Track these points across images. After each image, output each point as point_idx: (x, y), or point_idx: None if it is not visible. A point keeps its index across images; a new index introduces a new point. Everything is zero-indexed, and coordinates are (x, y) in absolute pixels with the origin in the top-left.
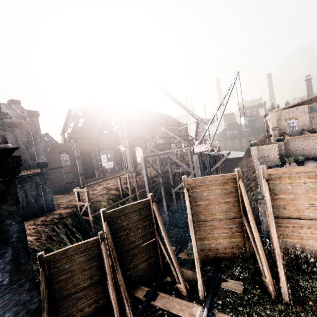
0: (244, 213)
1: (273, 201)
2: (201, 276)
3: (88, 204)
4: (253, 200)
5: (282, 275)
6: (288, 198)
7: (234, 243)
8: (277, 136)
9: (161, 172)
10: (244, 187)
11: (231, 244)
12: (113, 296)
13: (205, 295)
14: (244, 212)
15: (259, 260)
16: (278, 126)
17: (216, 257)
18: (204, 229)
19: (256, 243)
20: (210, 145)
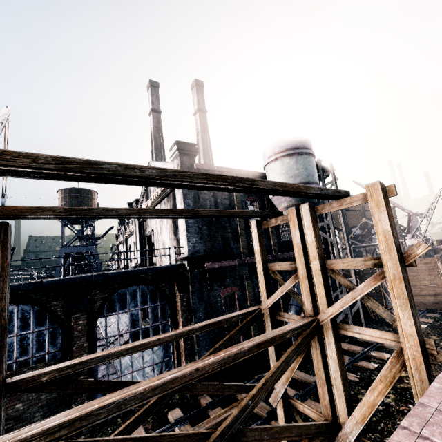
0: None
1: None
2: None
3: None
4: None
5: None
6: None
7: (438, 300)
8: None
9: None
10: (441, 265)
11: (435, 301)
12: None
13: None
14: None
15: None
16: None
17: (424, 308)
18: (414, 290)
19: None
20: (422, 239)
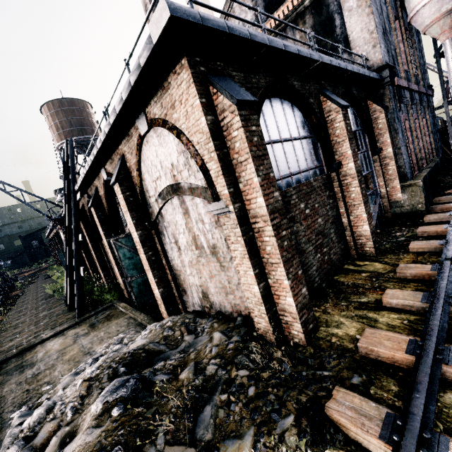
0: None
1: None
2: None
3: None
4: None
5: None
6: None
7: None
8: None
9: None
10: None
11: None
12: None
13: None
14: None
15: None
16: None
17: None
18: None
19: None
20: None
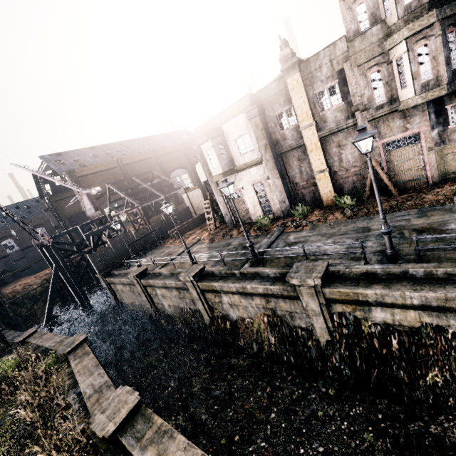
0: None
1: None
2: None
3: (0, 295)
4: None
5: None
6: None
7: None
8: None
9: (76, 249)
10: None
11: None
12: None
13: None
14: None
15: None
16: None
17: None
18: None
19: None
20: (39, 241)
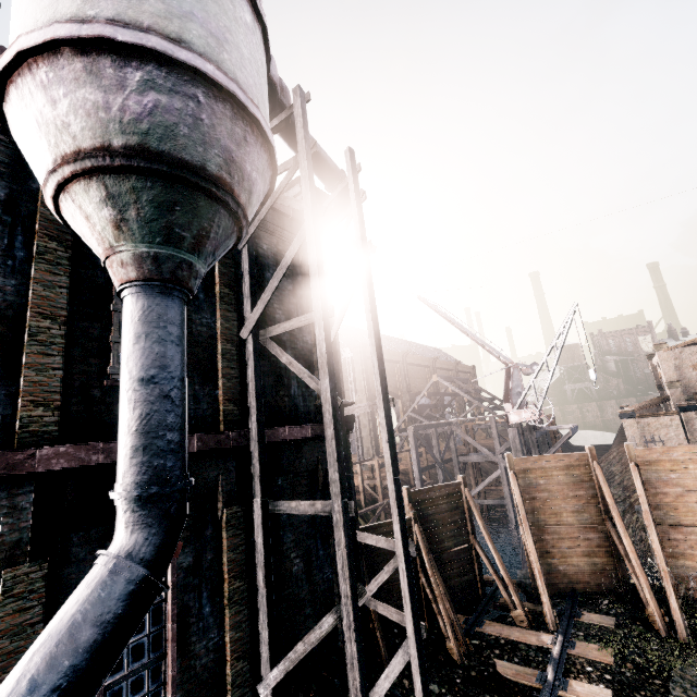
0: (608, 514)
1: (652, 498)
2: (548, 596)
3: None
4: (638, 530)
5: (672, 601)
6: (674, 493)
7: (597, 566)
8: (682, 401)
9: (440, 459)
10: (602, 473)
11: (591, 568)
12: (437, 590)
13: (557, 624)
14: (607, 514)
15: (637, 585)
16: (679, 378)
17: (568, 589)
18: (544, 538)
19: (629, 556)
20: (539, 411)
